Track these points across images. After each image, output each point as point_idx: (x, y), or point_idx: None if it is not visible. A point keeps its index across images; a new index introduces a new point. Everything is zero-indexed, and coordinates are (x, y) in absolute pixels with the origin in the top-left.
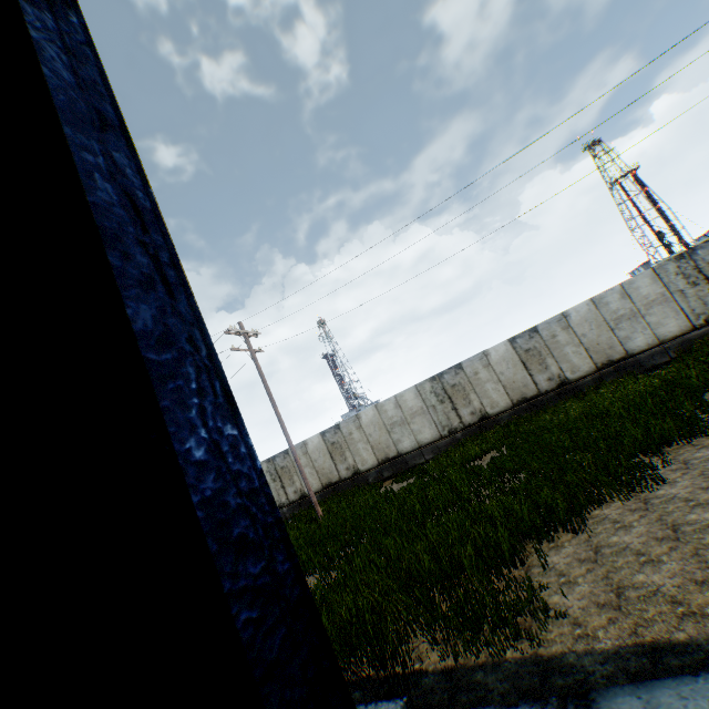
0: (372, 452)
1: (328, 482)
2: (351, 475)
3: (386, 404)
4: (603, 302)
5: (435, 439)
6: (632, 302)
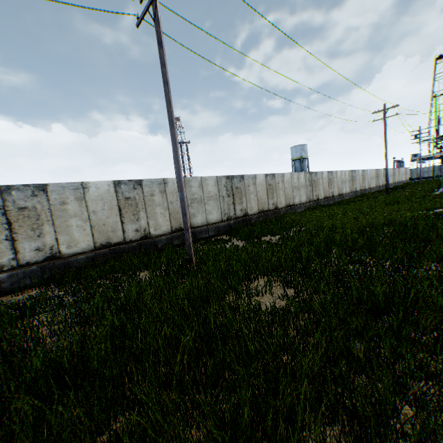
0: (169, 219)
1: (106, 242)
2: (140, 238)
3: (192, 181)
4: (293, 177)
5: (218, 221)
6: (299, 183)
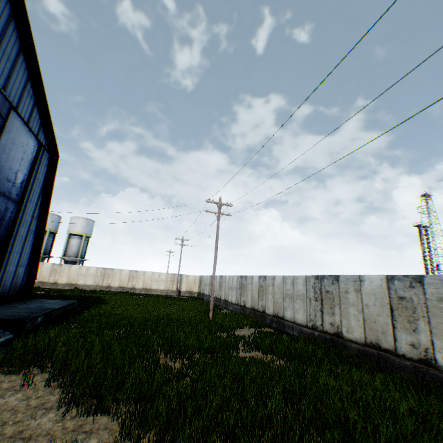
0: (273, 305)
1: (253, 306)
2: (261, 311)
3: (287, 278)
4: None
5: (303, 324)
6: None
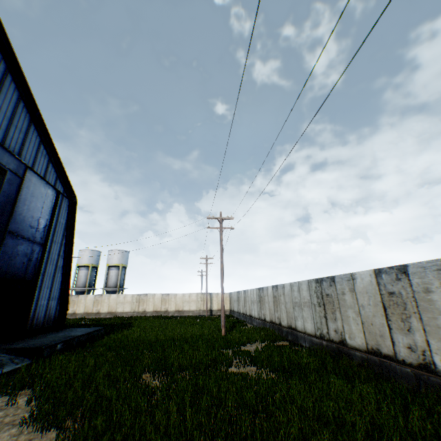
0: (286, 316)
1: (271, 319)
2: (278, 323)
3: (294, 285)
4: None
5: (312, 333)
6: None
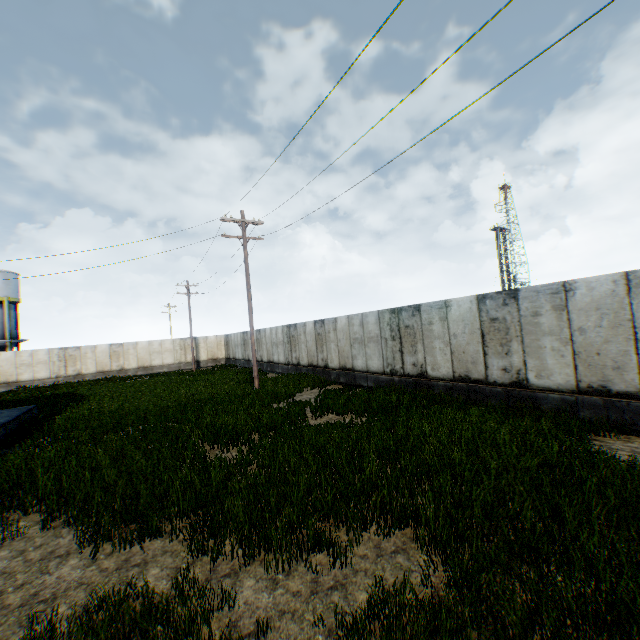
0: (338, 356)
1: (311, 362)
2: (323, 366)
3: (354, 318)
4: None
5: (379, 371)
6: None
